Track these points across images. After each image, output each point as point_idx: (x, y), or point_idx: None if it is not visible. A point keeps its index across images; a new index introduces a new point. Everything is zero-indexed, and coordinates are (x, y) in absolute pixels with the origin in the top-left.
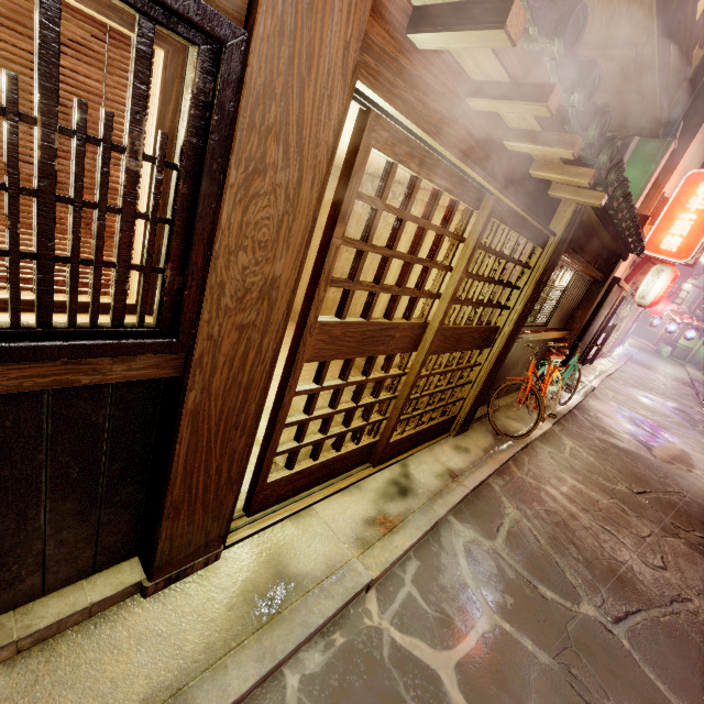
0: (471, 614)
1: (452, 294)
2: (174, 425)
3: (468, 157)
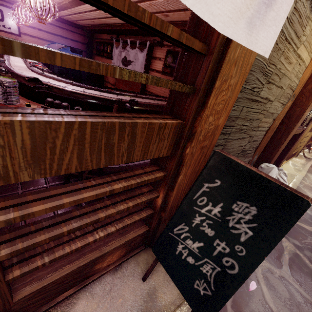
0: None
1: None
2: (295, 141)
3: None
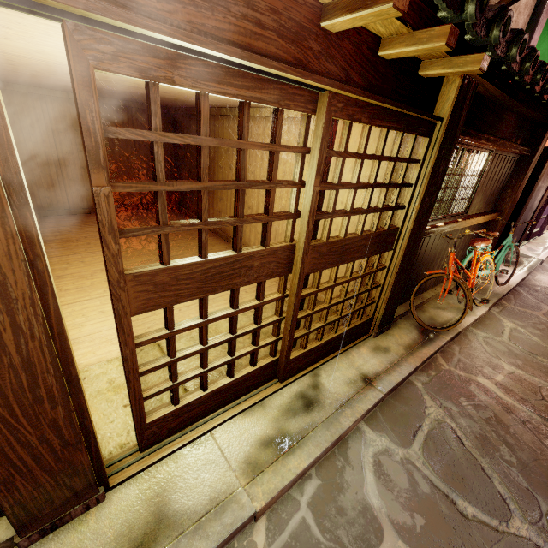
0: (370, 542)
1: (309, 210)
2: None
3: (269, 54)
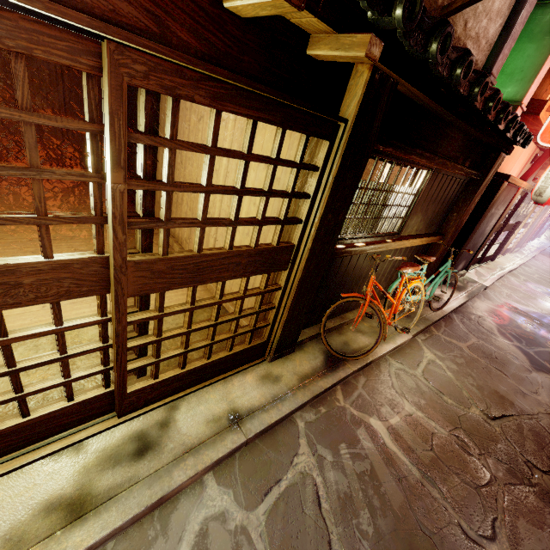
0: None
1: (113, 215)
2: None
3: None
